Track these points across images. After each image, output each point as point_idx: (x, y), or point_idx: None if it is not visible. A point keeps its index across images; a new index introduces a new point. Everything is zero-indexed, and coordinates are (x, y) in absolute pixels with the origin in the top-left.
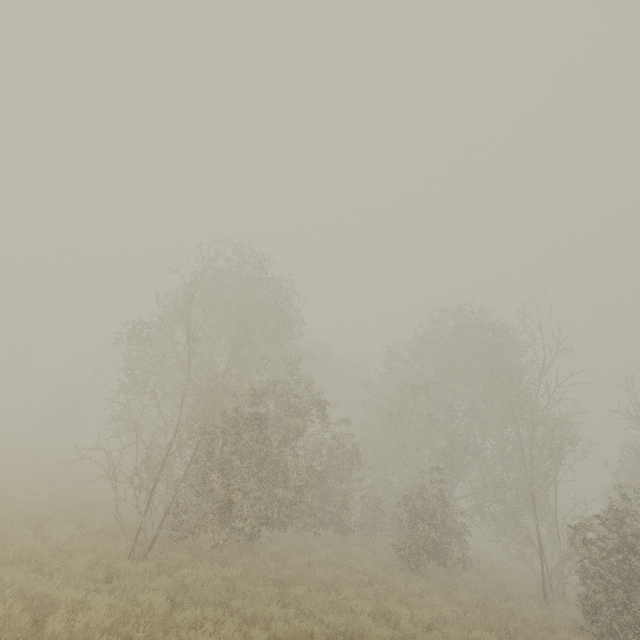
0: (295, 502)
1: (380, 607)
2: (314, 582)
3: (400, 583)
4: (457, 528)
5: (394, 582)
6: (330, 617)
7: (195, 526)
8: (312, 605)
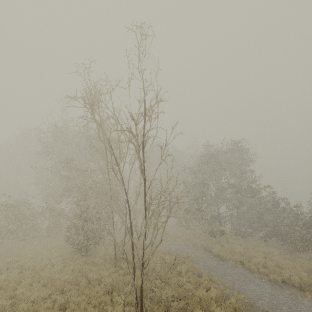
0: None
1: None
2: None
3: None
4: None
5: None
6: None
7: None
8: None
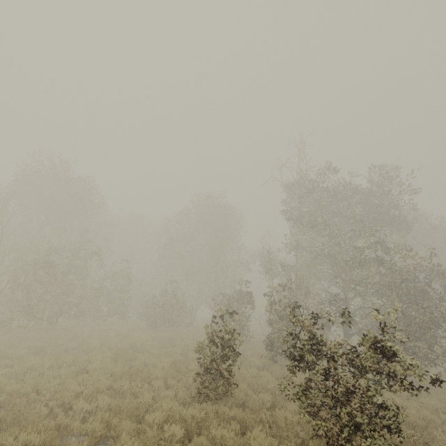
0: (78, 303)
1: (107, 340)
2: (79, 336)
3: (135, 333)
4: (188, 309)
5: (131, 333)
6: (71, 343)
7: (6, 318)
8: (64, 341)
